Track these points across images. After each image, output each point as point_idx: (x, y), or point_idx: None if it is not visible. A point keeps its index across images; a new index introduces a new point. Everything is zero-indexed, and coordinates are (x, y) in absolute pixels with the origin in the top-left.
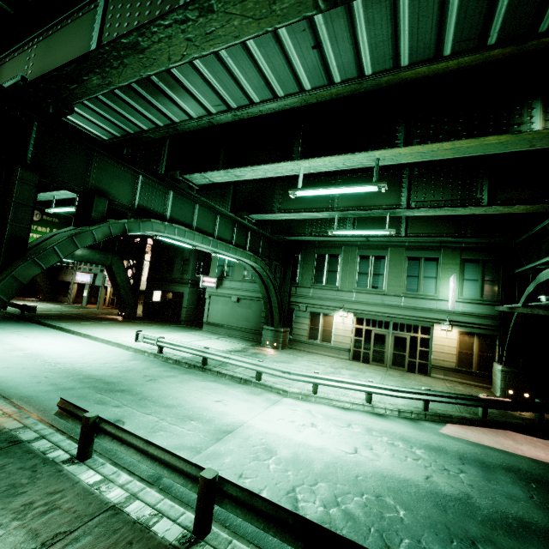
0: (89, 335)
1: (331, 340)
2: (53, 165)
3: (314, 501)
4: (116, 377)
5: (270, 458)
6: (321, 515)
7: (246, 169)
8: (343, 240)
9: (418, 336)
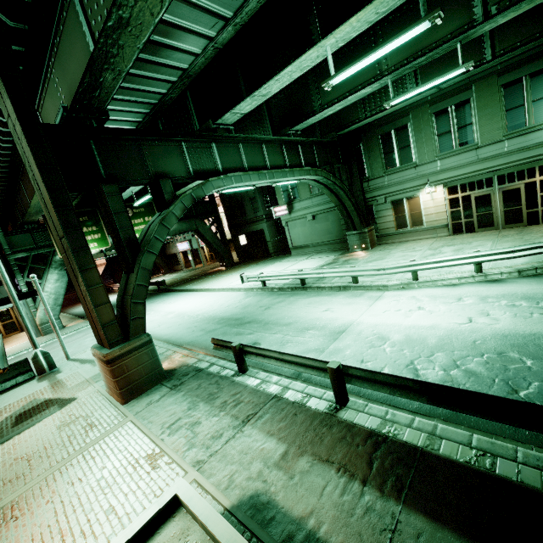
0: (208, 289)
1: (423, 223)
2: (120, 171)
3: (433, 368)
4: (240, 313)
5: (384, 344)
6: (442, 377)
7: (270, 83)
8: (408, 104)
9: (536, 181)
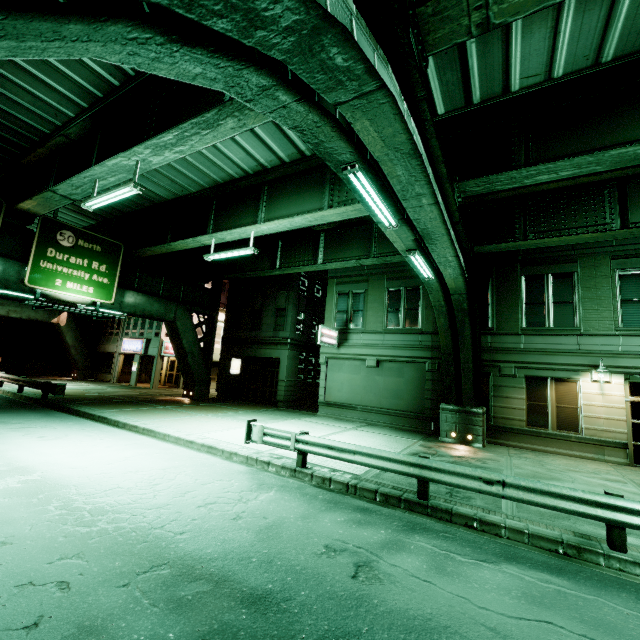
0: (152, 431)
1: (579, 428)
2: None
3: None
4: (259, 560)
5: None
6: None
7: None
8: (577, 248)
9: None
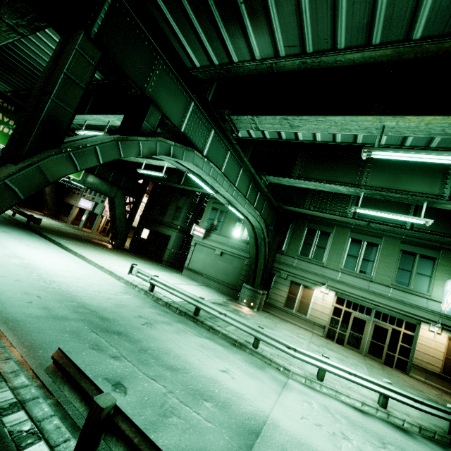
0: (84, 257)
1: (307, 313)
2: (116, 53)
3: None
4: (111, 311)
5: None
6: None
7: (310, 118)
8: (337, 220)
9: (401, 331)
